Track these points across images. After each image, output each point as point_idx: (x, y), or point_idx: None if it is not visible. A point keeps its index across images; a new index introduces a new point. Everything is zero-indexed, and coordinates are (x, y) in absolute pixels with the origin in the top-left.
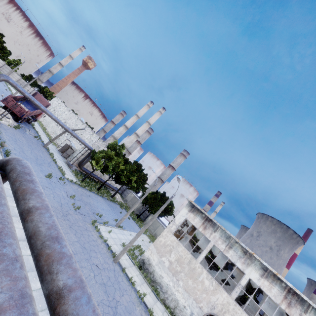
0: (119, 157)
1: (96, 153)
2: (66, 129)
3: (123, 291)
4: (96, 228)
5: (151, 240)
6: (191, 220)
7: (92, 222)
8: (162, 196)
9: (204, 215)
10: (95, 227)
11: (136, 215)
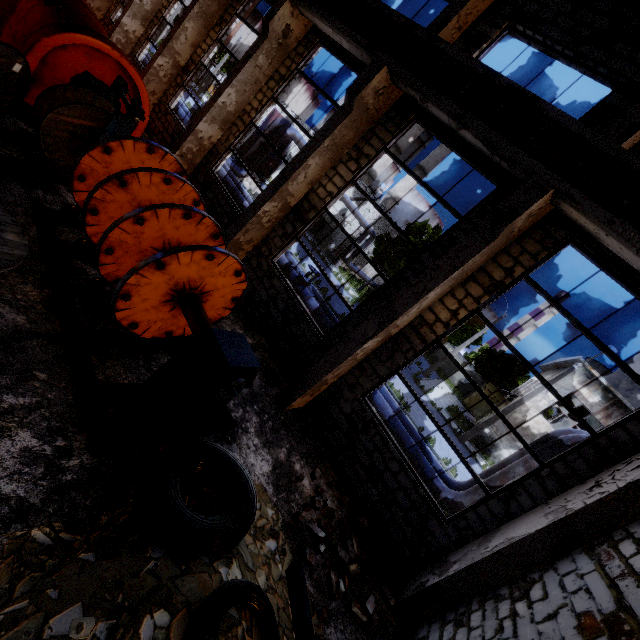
0: None
1: (384, 242)
2: (348, 202)
3: None
4: (421, 389)
5: (451, 389)
6: (581, 398)
7: (413, 379)
8: None
9: (612, 396)
10: (419, 387)
11: None
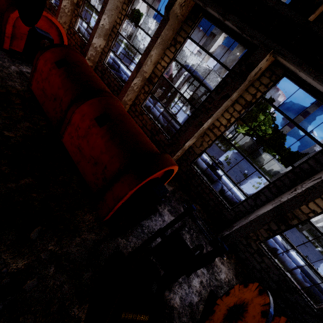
0: (258, 111)
1: None
2: None
3: (320, 257)
4: None
5: None
6: None
7: None
8: (274, 130)
9: None
10: None
11: (246, 151)
